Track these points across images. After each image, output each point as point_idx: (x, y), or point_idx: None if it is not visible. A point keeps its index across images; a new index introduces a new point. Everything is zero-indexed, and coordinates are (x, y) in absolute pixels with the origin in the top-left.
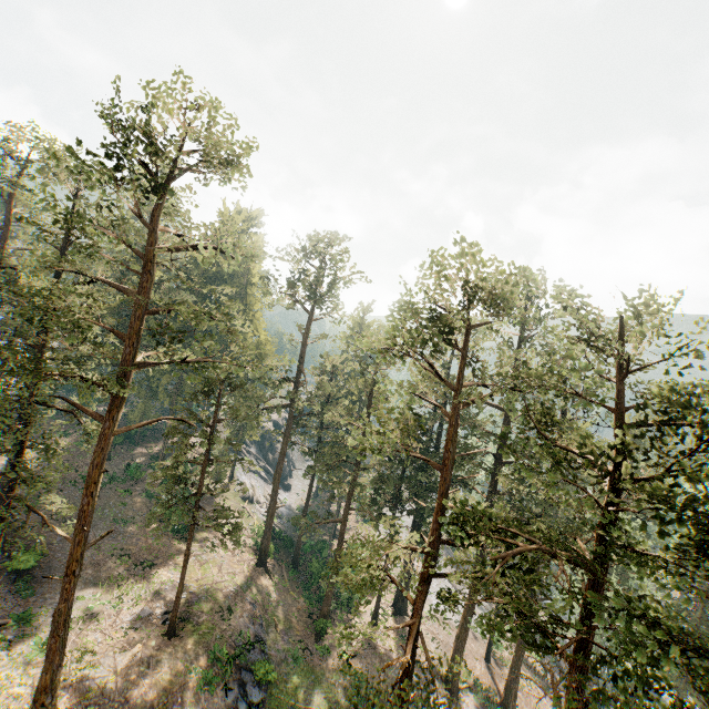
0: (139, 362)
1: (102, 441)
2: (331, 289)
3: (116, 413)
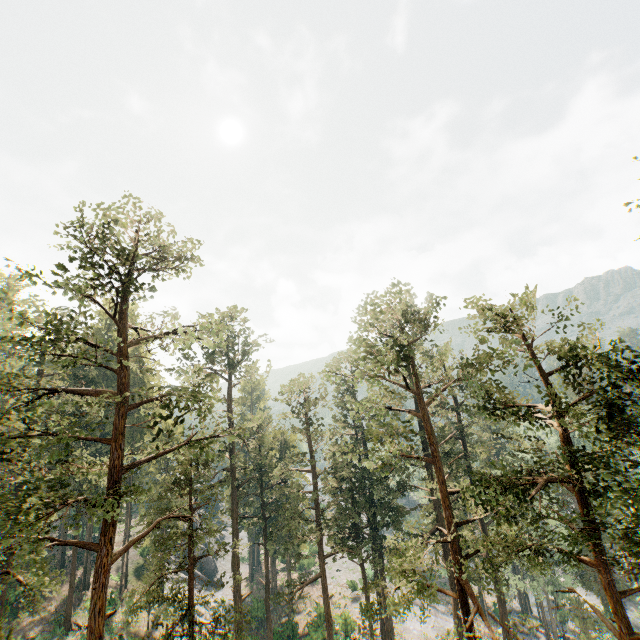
0: (127, 465)
1: (101, 575)
2: (249, 353)
3: (113, 533)
